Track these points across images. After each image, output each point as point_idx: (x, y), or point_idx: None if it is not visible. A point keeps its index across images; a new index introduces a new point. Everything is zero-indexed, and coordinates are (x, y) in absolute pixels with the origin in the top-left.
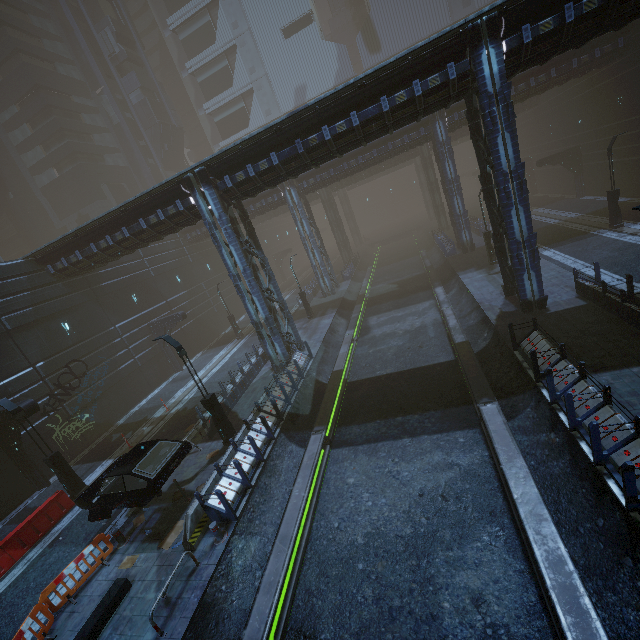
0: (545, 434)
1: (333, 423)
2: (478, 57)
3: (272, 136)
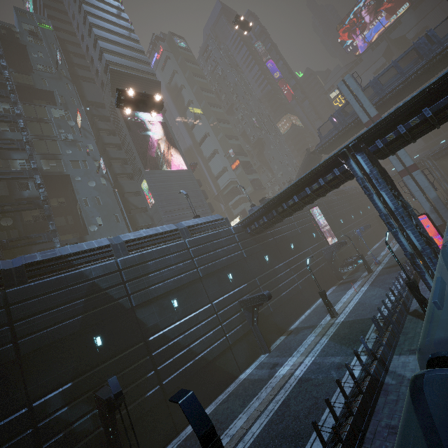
0: None
1: None
2: None
3: None
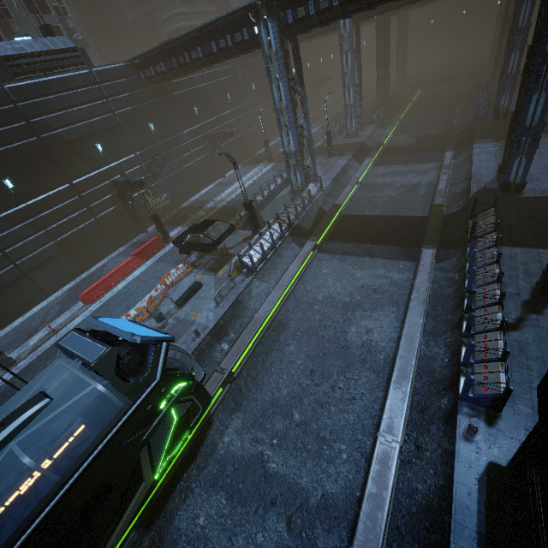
0: (453, 274)
1: (323, 238)
2: None
3: None
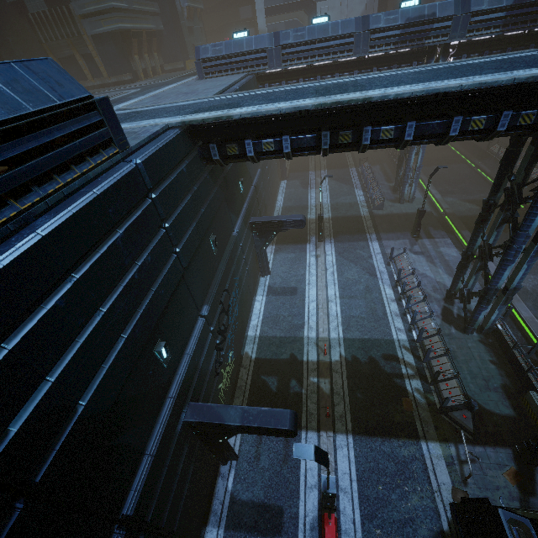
0: None
1: None
2: None
3: None
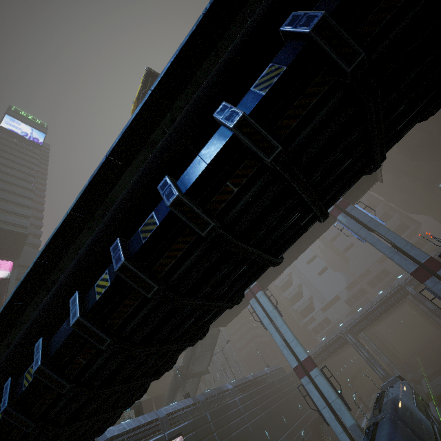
0: None
1: (435, 402)
2: (406, 288)
3: (362, 316)
